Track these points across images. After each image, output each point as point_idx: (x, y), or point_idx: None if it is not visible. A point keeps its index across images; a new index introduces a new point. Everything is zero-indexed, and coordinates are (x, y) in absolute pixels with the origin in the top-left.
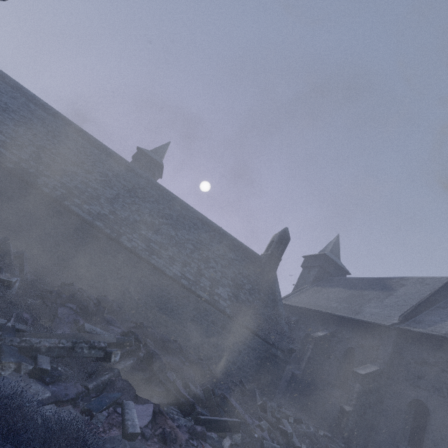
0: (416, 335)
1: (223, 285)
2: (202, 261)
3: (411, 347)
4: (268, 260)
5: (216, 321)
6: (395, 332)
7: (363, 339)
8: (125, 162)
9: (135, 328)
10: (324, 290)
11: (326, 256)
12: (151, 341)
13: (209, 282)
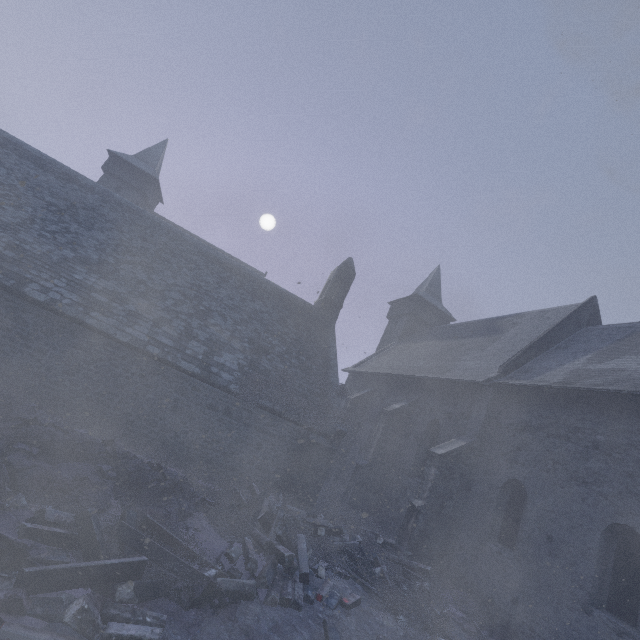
0: (519, 391)
1: (232, 350)
2: (196, 316)
3: (512, 408)
4: (321, 308)
5: (216, 405)
6: (491, 389)
7: (451, 405)
8: (60, 167)
9: (15, 429)
10: (413, 346)
11: (419, 298)
12: (34, 446)
13: (205, 347)
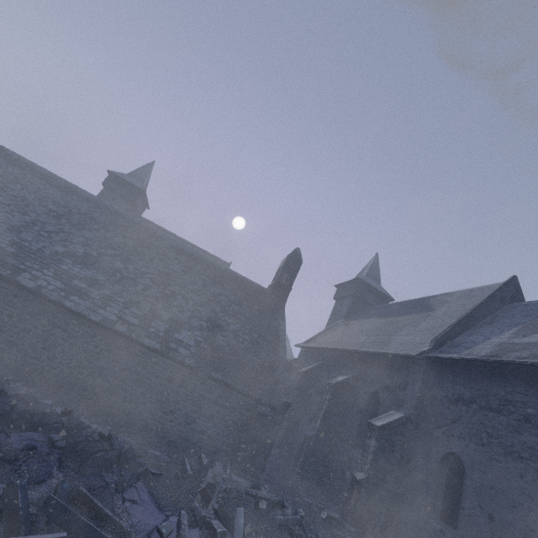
0: (450, 364)
1: (191, 327)
2: (162, 299)
3: (445, 381)
4: (273, 291)
5: (173, 377)
6: (424, 363)
7: (389, 378)
8: (64, 182)
9: None
10: (357, 323)
11: (361, 281)
12: None
13: (167, 325)
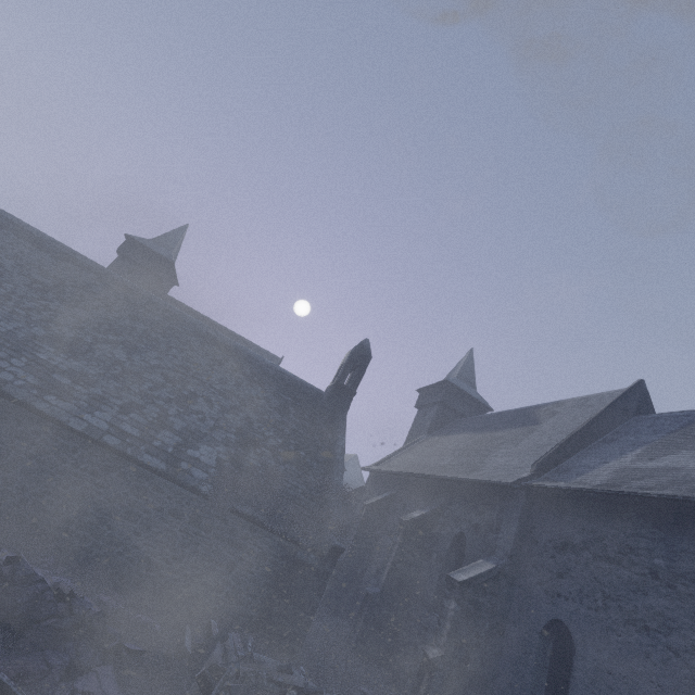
0: (556, 495)
1: (213, 441)
2: (176, 402)
3: (549, 519)
4: (331, 395)
5: (181, 510)
6: (523, 494)
7: (478, 514)
8: (60, 246)
9: None
10: (443, 439)
11: (449, 384)
12: None
13: (179, 438)
